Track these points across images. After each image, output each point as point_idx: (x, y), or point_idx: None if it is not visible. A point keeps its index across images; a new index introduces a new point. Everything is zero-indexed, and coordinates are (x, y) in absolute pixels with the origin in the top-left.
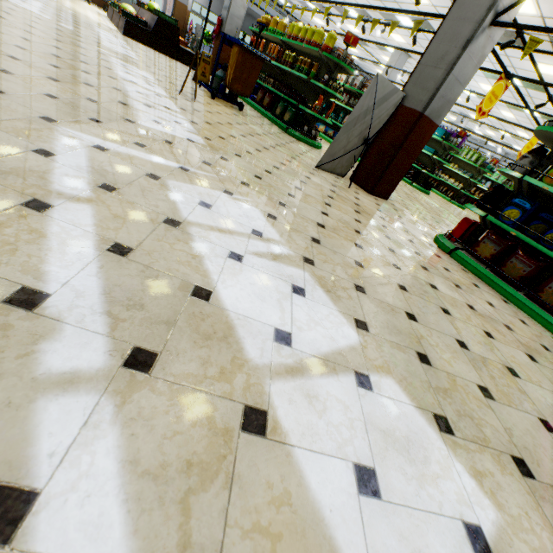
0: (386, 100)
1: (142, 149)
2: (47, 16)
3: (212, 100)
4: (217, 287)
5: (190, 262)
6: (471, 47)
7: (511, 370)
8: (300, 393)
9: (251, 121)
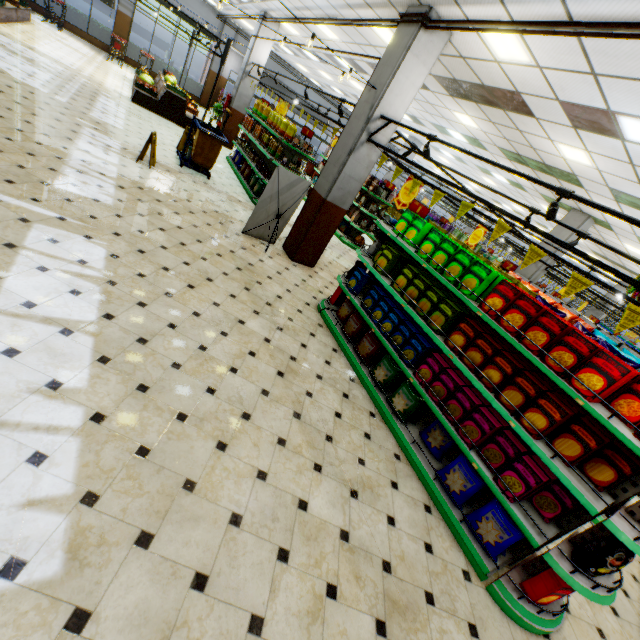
0: (295, 186)
1: (35, 203)
2: (45, 90)
3: (180, 168)
4: (8, 278)
5: (1, 265)
6: (355, 154)
7: (235, 369)
8: (11, 322)
9: (212, 189)
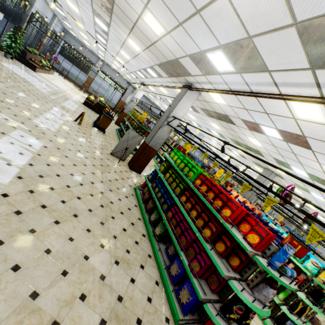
0: (136, 138)
1: (22, 123)
2: (47, 93)
3: (92, 127)
4: None
5: None
6: (162, 128)
7: (80, 198)
8: None
9: (103, 137)
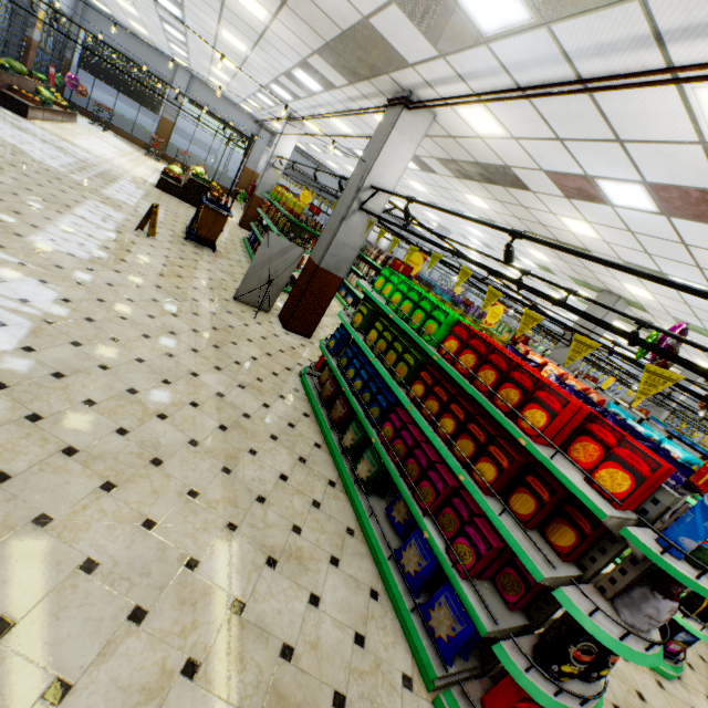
0: (288, 252)
1: None
2: (63, 169)
3: (184, 241)
4: None
5: None
6: (347, 222)
7: (165, 416)
8: None
9: (214, 260)
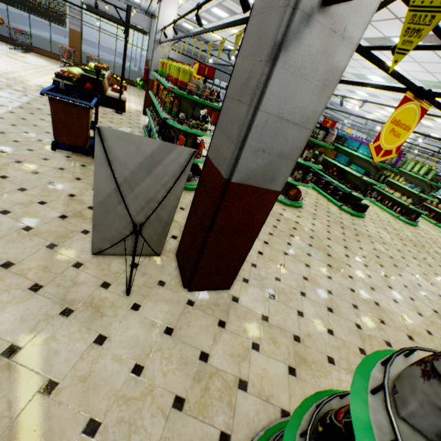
0: (159, 162)
1: None
2: None
3: (50, 152)
4: None
5: None
6: (289, 55)
7: None
8: None
9: (88, 172)
